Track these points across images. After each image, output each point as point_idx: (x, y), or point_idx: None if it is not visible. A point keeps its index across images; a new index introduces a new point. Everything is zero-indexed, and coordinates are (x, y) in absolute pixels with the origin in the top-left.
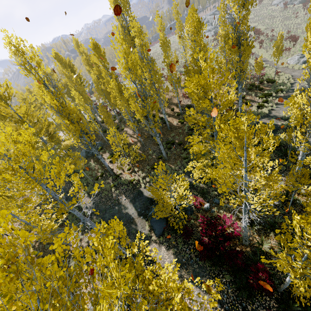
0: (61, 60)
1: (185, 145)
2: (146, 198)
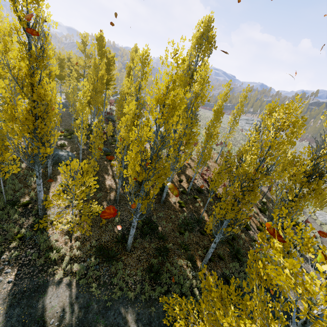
0: (103, 47)
1: (166, 244)
2: (39, 312)
